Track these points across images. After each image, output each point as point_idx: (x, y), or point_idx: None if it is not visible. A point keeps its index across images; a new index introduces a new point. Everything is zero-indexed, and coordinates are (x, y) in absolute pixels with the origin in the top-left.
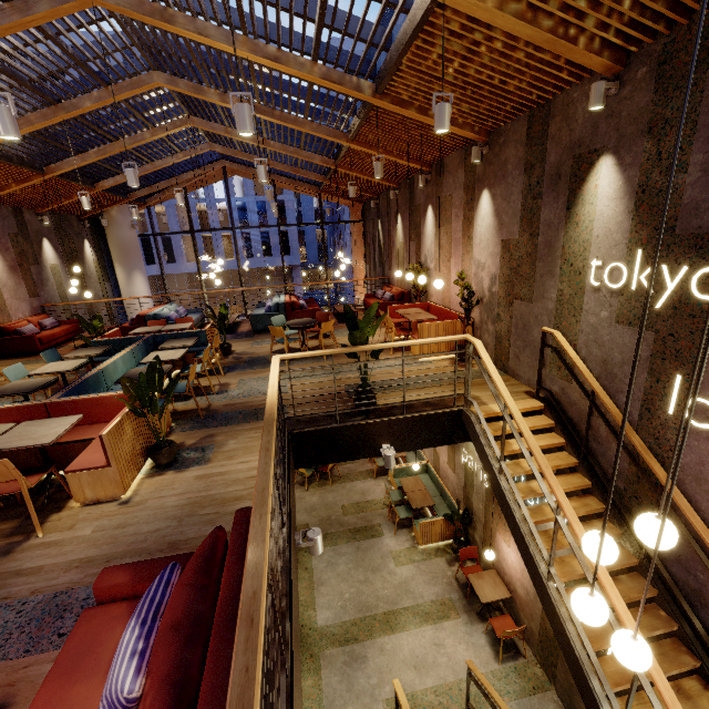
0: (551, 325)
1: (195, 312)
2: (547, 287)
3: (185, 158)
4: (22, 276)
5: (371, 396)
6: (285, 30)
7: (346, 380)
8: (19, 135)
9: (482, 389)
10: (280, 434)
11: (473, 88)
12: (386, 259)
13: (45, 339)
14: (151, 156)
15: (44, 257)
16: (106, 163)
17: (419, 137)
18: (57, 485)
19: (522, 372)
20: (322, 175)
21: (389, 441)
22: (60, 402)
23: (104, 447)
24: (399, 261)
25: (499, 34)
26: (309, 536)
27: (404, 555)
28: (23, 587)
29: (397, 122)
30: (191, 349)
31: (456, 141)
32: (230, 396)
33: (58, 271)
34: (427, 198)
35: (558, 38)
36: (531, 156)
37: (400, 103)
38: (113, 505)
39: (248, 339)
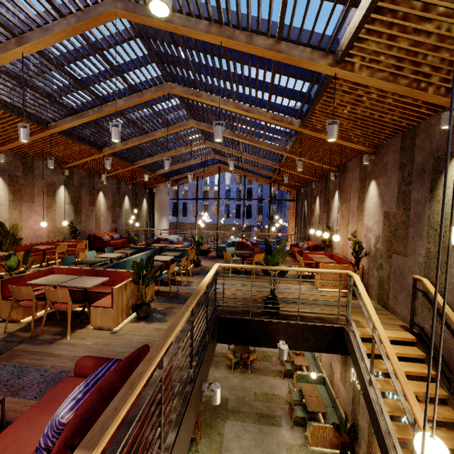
0: (421, 274)
1: (187, 241)
2: (417, 245)
3: (200, 161)
4: (112, 212)
5: (276, 303)
6: (254, 98)
7: (264, 292)
8: (119, 140)
9: (363, 316)
10: (207, 310)
11: (361, 120)
12: (307, 224)
13: (112, 244)
14: (183, 159)
15: (124, 204)
16: (162, 162)
17: (329, 150)
18: (86, 315)
19: (399, 310)
20: (272, 172)
21: (285, 339)
22: (102, 270)
23: (113, 295)
24: (315, 225)
25: (373, 90)
26: (211, 387)
27: (296, 450)
28: (49, 362)
29: (315, 141)
30: (177, 258)
31: (354, 152)
32: (191, 288)
33: (128, 212)
34: (335, 186)
35: (413, 88)
36: (403, 159)
37: (316, 130)
38: (108, 332)
39: (212, 260)
